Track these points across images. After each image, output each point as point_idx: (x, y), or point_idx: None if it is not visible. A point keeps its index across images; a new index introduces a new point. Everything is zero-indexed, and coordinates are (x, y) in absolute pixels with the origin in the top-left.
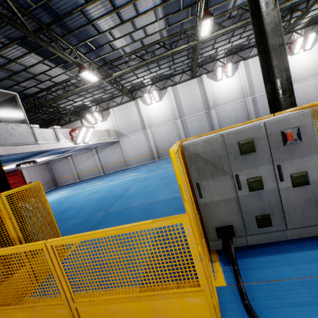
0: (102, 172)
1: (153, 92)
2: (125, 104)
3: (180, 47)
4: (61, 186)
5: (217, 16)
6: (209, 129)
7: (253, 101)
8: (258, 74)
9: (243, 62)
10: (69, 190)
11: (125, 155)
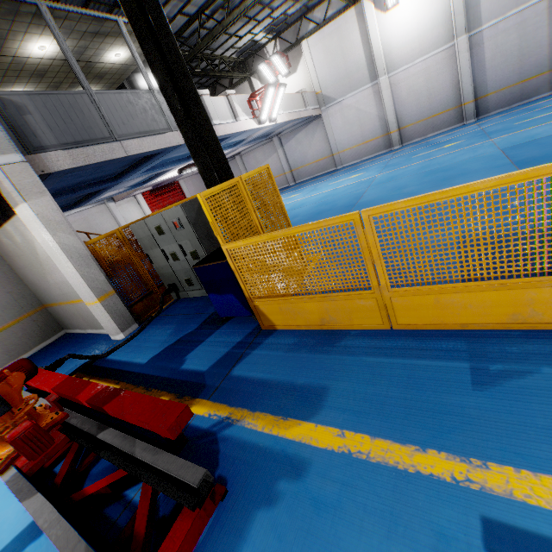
0: (291, 180)
1: None
2: (334, 22)
3: None
4: None
5: None
6: (547, 50)
7: None
8: None
9: None
10: None
11: (332, 144)
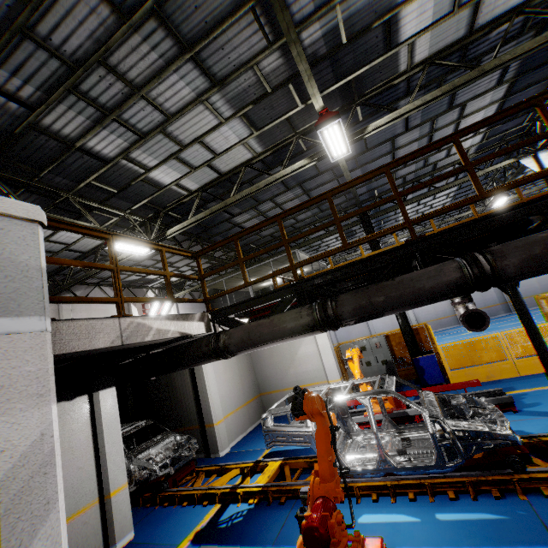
0: None
1: None
2: None
3: (464, 213)
4: None
5: None
6: (495, 293)
7: None
8: None
9: None
10: None
11: (371, 328)
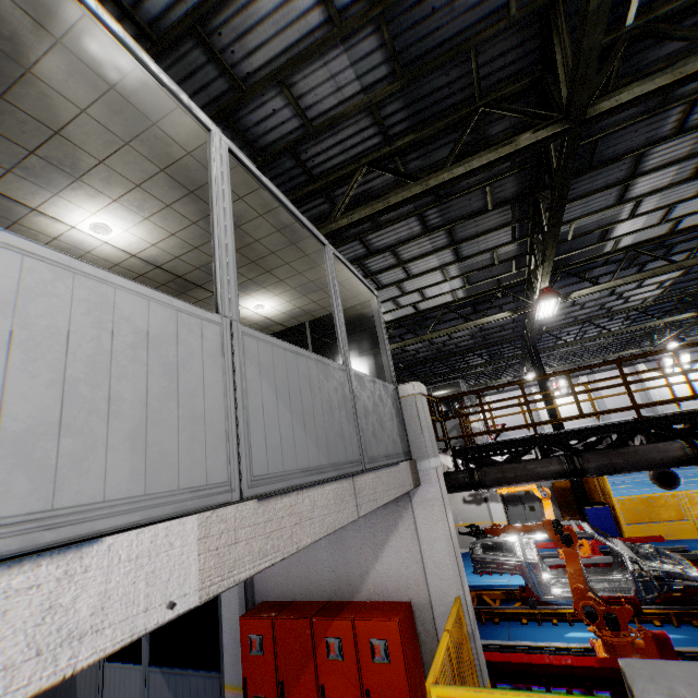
0: None
1: (560, 381)
2: (510, 392)
3: (629, 351)
4: None
5: (676, 325)
6: None
7: None
8: None
9: None
10: None
11: None
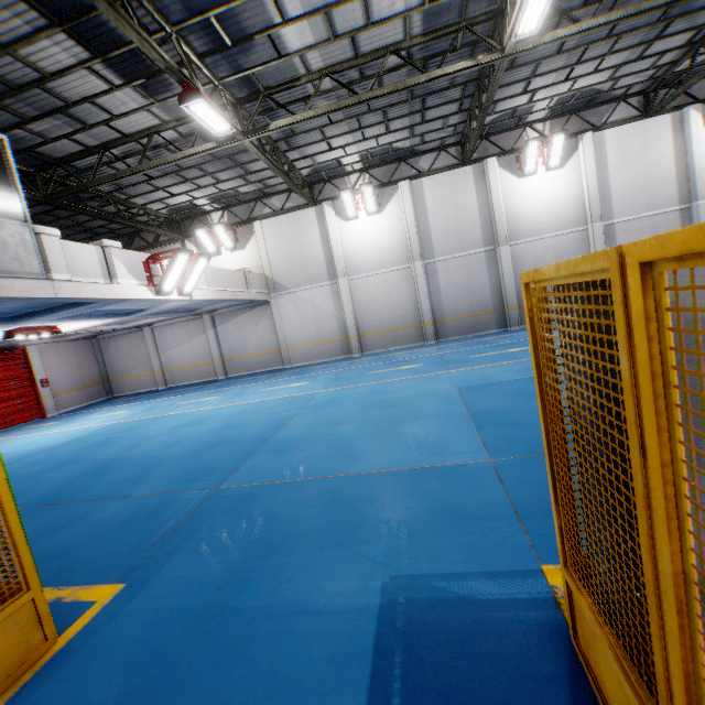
0: (221, 372)
1: (364, 189)
2: (292, 214)
3: (451, 66)
4: (120, 396)
5: None
6: (491, 292)
7: (605, 234)
8: (626, 168)
9: (591, 135)
10: (136, 409)
11: (281, 337)
